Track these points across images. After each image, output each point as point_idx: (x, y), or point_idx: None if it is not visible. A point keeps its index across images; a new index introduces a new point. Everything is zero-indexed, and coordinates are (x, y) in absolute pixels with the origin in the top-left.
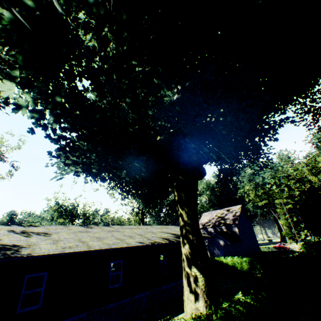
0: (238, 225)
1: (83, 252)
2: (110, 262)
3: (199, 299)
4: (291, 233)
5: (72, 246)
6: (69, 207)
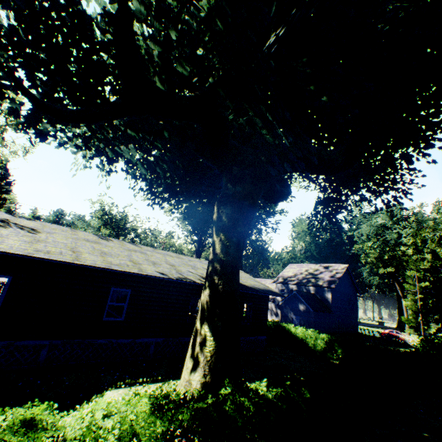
0: (334, 290)
1: (63, 263)
2: (111, 288)
3: (197, 370)
4: (415, 321)
5: (53, 251)
6: (116, 217)
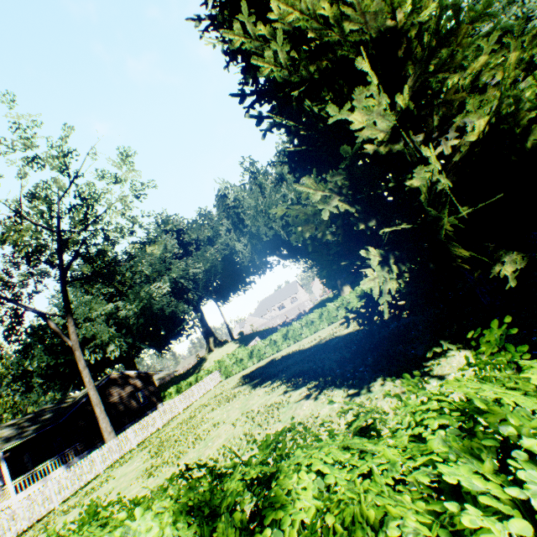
0: None
1: None
2: None
3: None
4: None
5: None
6: None
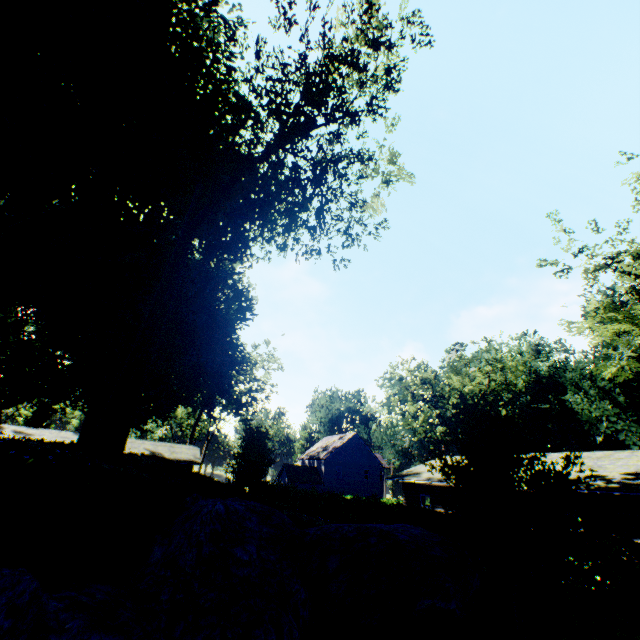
0: (331, 461)
1: None
2: None
3: None
4: None
5: None
6: None
